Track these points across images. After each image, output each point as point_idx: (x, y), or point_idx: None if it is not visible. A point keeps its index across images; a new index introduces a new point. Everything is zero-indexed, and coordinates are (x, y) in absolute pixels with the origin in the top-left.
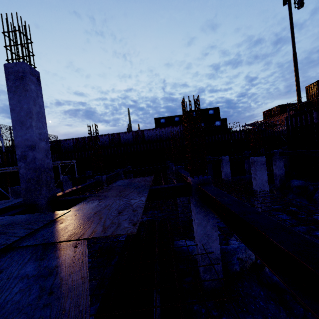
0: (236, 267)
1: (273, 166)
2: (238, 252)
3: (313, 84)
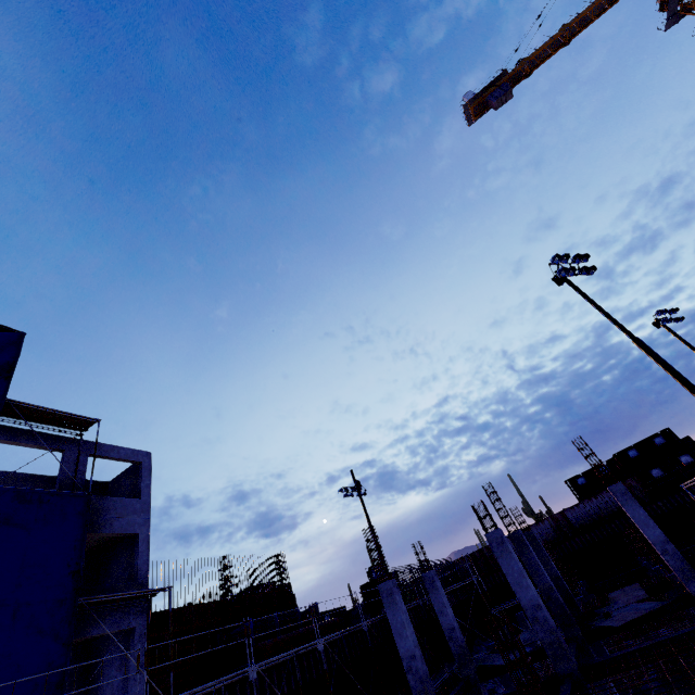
0: None
1: None
2: None
3: None
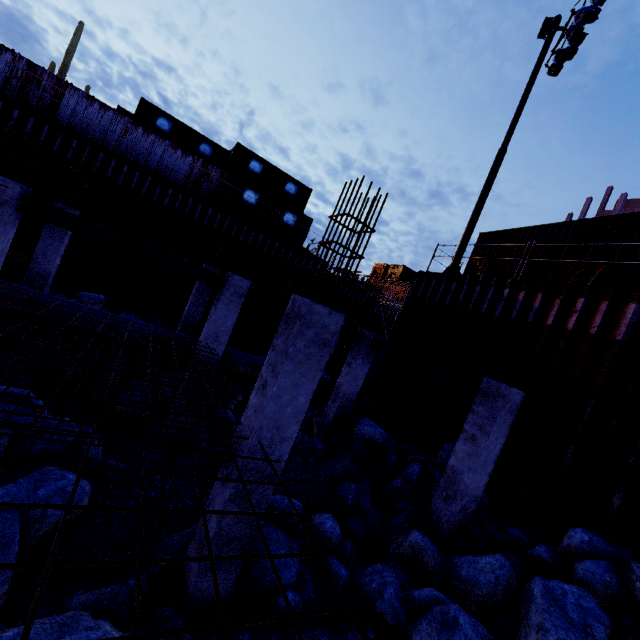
0: None
1: (345, 368)
2: None
3: (497, 234)
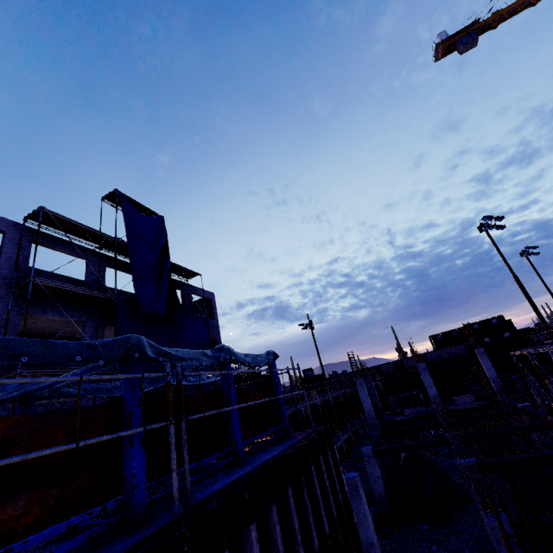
0: None
1: None
2: None
3: None
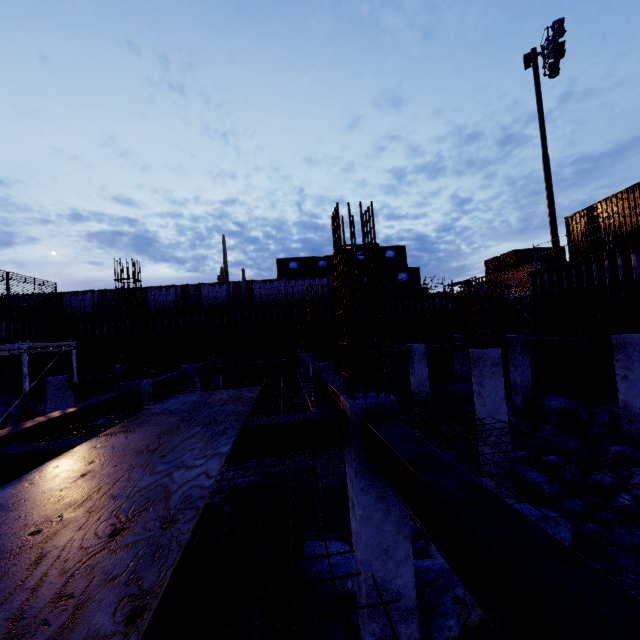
0: (451, 624)
1: (511, 368)
2: (455, 584)
3: (579, 215)
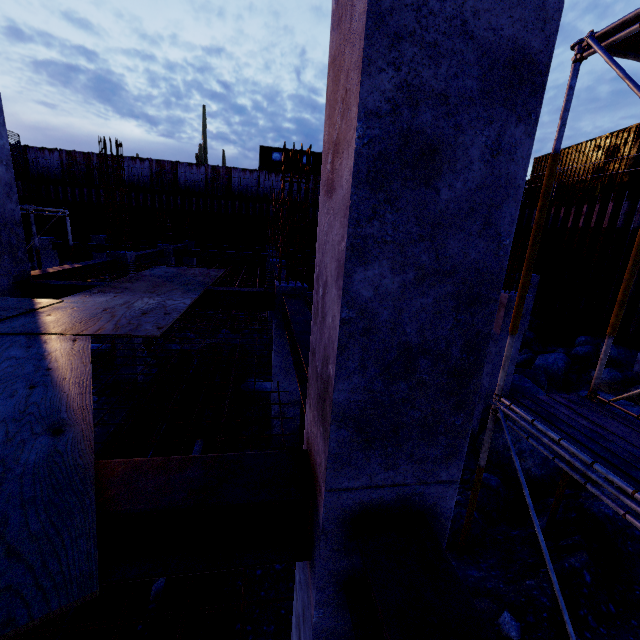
0: None
1: None
2: None
3: (545, 158)
